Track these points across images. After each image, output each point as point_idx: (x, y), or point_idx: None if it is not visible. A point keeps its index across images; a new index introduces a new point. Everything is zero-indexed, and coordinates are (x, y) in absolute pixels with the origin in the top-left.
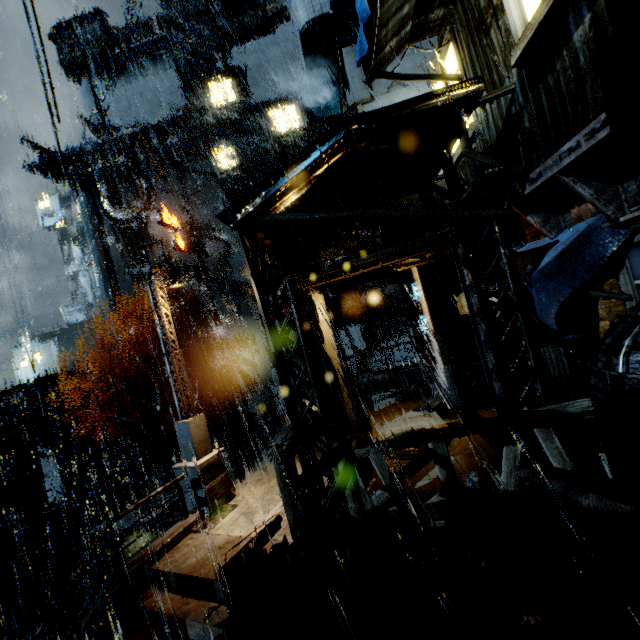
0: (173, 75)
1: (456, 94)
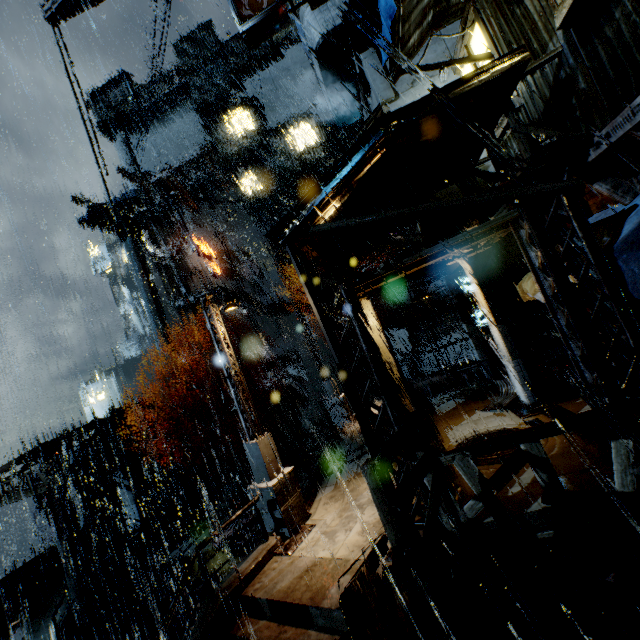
0: (195, 117)
1: (499, 69)
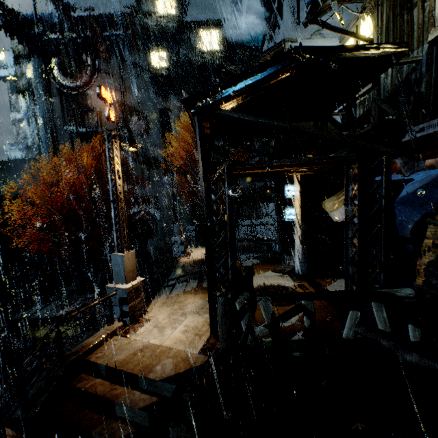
0: None
1: (387, 51)
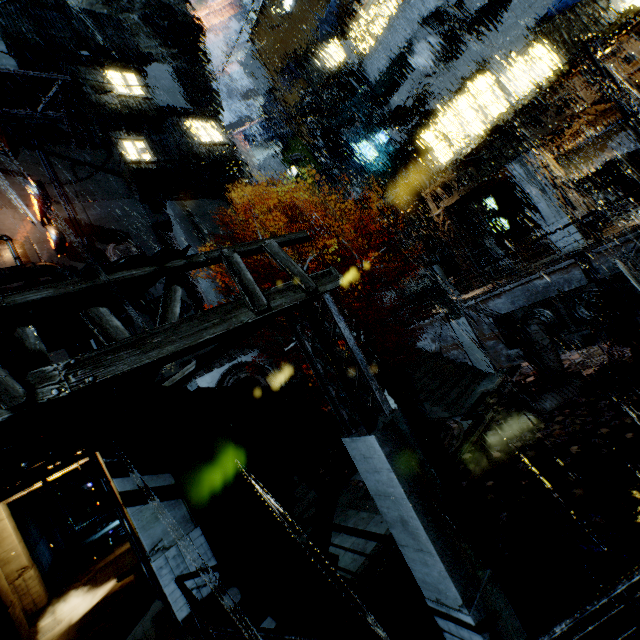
0: None
1: None
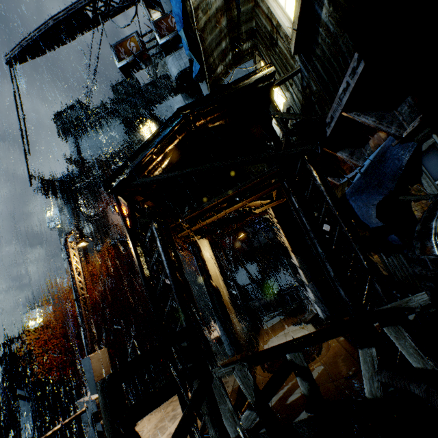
0: (121, 127)
1: (256, 76)
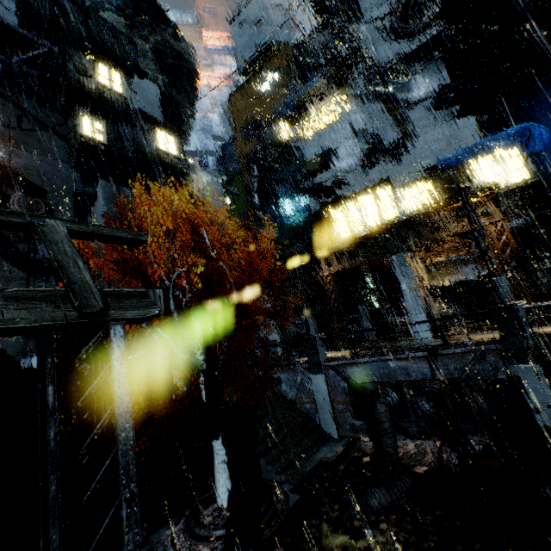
0: (2, 0)
1: None
